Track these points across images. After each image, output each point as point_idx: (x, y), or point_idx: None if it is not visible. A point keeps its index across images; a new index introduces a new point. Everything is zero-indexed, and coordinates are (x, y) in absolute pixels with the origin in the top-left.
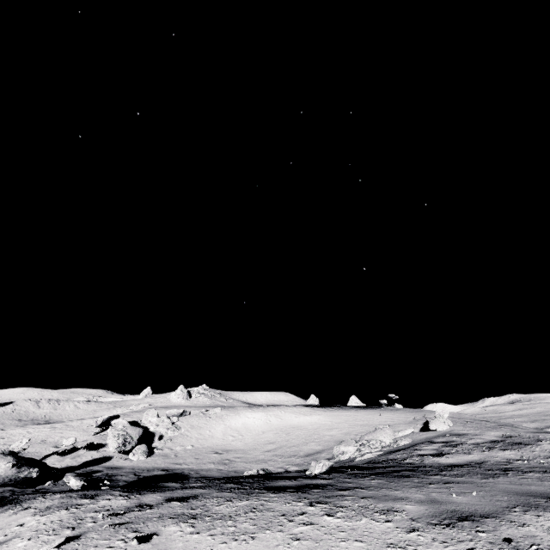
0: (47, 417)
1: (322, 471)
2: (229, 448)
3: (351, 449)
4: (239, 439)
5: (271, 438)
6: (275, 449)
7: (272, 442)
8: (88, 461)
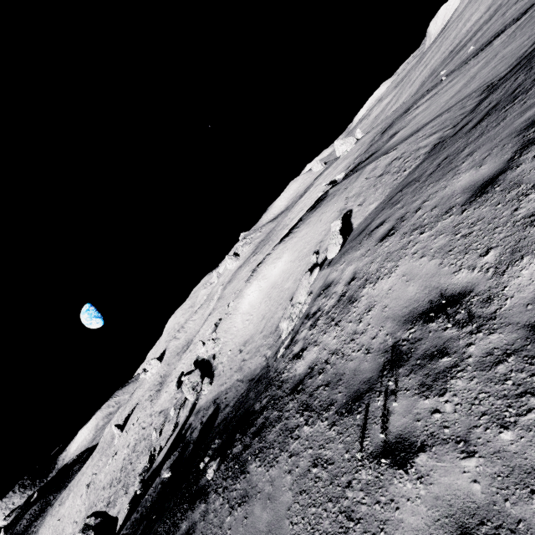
0: (187, 340)
1: (212, 476)
2: (247, 338)
3: (285, 325)
4: (251, 320)
5: (263, 311)
6: (264, 327)
7: (264, 316)
8: (190, 409)
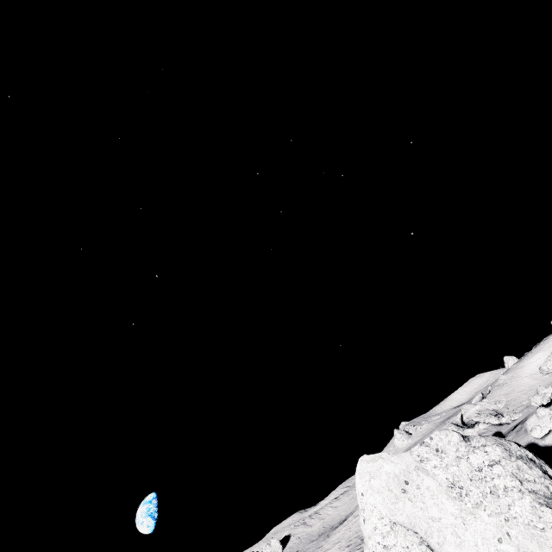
0: (326, 526)
1: None
2: None
3: None
4: None
5: None
6: None
7: None
8: None
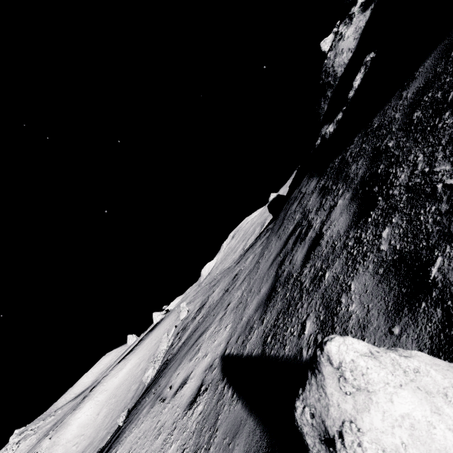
0: None
1: (124, 419)
2: None
3: (150, 371)
4: (82, 440)
5: (106, 412)
6: (111, 416)
7: (108, 413)
8: None
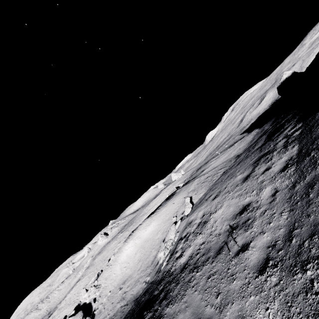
0: (48, 310)
1: None
2: (125, 278)
3: (162, 254)
4: (128, 267)
5: (139, 257)
6: (141, 265)
7: (140, 260)
8: None
